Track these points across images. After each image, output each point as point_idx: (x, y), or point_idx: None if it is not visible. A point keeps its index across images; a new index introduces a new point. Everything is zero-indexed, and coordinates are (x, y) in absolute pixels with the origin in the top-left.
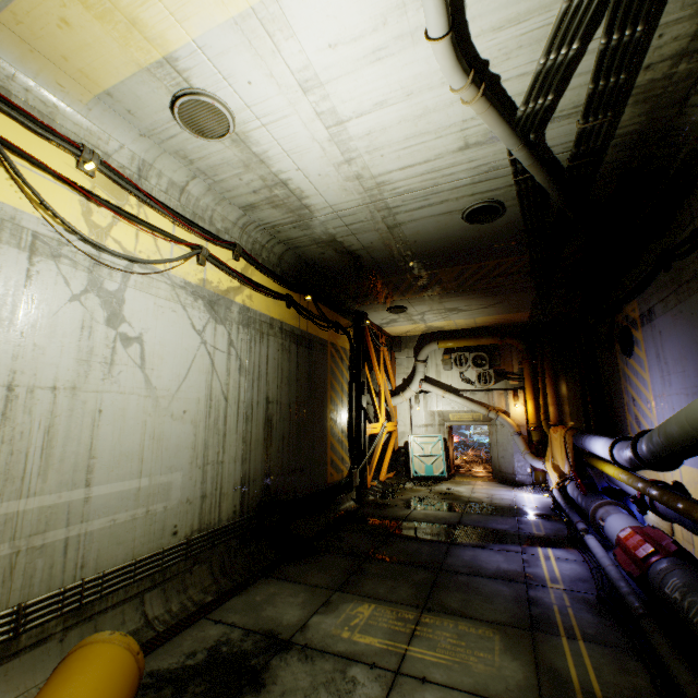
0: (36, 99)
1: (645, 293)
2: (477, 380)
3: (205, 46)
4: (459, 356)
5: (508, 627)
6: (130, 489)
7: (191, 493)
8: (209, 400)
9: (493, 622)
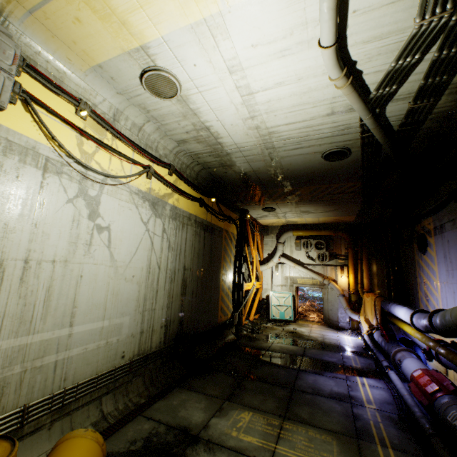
0: (53, 68)
1: (438, 214)
2: (317, 258)
3: (169, 40)
4: (306, 241)
5: (341, 435)
6: (97, 327)
7: (134, 330)
8: (149, 268)
9: (331, 430)
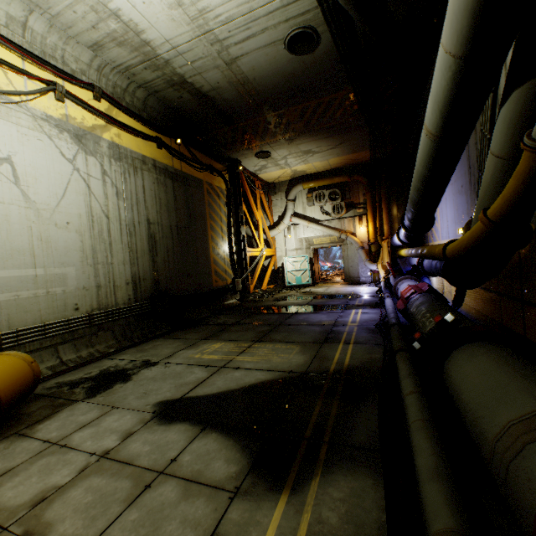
0: None
1: None
2: (332, 211)
3: None
4: (319, 193)
5: (308, 343)
6: (27, 275)
7: (86, 283)
8: (91, 217)
9: (299, 342)
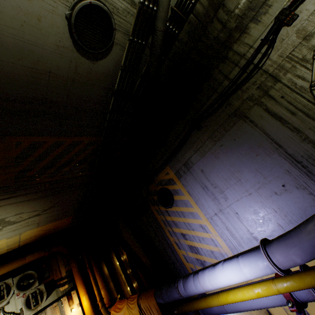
0: None
1: (177, 156)
2: (25, 306)
3: None
4: None
5: None
6: None
7: None
8: None
9: None
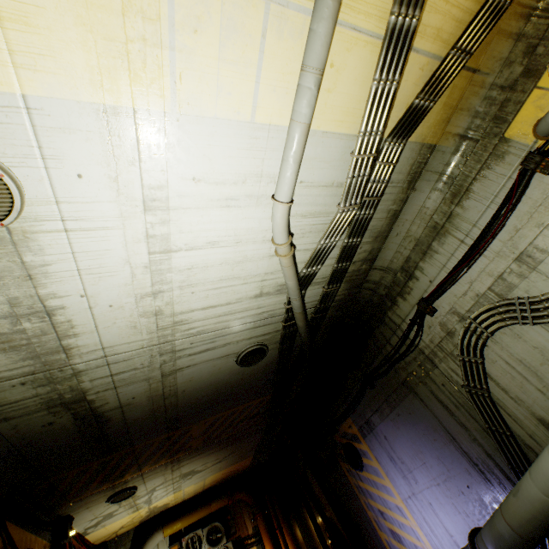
0: None
1: (357, 410)
2: None
3: (40, 110)
4: (191, 538)
5: None
6: None
7: None
8: None
9: None
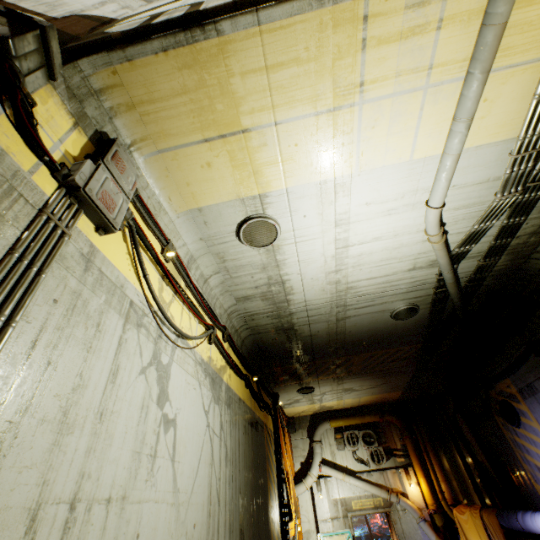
0: (151, 204)
1: (517, 373)
2: (370, 458)
3: (291, 192)
4: (350, 434)
5: None
6: None
7: None
8: (209, 504)
9: None
